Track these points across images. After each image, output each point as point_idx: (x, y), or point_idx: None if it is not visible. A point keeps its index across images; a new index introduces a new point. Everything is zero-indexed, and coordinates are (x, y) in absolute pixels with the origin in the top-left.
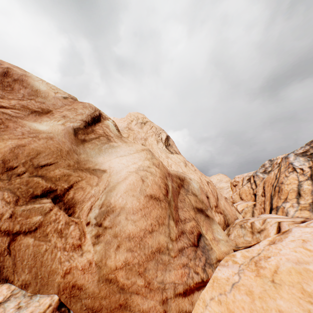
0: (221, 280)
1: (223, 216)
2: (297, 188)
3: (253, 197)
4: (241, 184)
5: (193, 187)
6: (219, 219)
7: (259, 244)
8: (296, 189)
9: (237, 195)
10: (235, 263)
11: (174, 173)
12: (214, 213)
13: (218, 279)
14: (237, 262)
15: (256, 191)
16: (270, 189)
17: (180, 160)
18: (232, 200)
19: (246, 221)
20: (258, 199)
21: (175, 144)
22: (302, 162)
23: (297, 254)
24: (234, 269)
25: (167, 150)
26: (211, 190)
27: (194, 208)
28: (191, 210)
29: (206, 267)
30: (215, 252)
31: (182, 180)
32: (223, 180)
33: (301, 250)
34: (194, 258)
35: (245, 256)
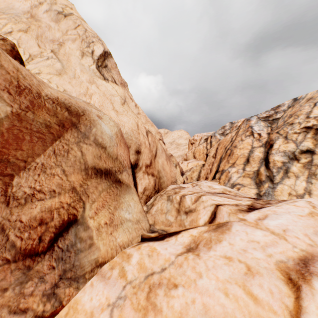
0: (78, 316)
1: (155, 180)
2: (248, 154)
3: (205, 157)
4: (198, 143)
5: (101, 131)
6: (148, 183)
7: (177, 240)
8: (247, 155)
9: (192, 153)
10: (122, 277)
11: (55, 96)
12: (142, 175)
13: (76, 311)
14: (125, 276)
15: (209, 152)
16: (222, 151)
17: (117, 94)
18: (186, 157)
19: (178, 191)
20: (208, 160)
21: (118, 70)
22: (262, 127)
23: (227, 302)
24: (112, 291)
25: (97, 72)
26: (149, 142)
27: (88, 169)
28: (77, 173)
29: (59, 288)
30: (98, 250)
31: (76, 115)
32: (183, 136)
33: (240, 294)
34: (20, 284)
35: (142, 265)
